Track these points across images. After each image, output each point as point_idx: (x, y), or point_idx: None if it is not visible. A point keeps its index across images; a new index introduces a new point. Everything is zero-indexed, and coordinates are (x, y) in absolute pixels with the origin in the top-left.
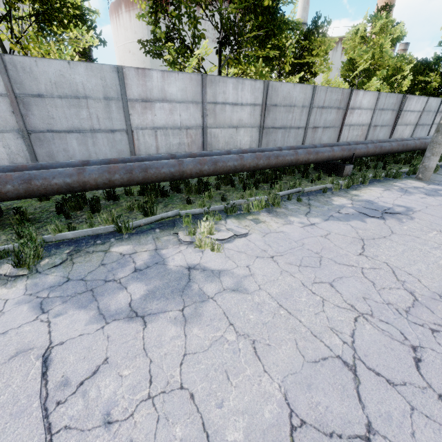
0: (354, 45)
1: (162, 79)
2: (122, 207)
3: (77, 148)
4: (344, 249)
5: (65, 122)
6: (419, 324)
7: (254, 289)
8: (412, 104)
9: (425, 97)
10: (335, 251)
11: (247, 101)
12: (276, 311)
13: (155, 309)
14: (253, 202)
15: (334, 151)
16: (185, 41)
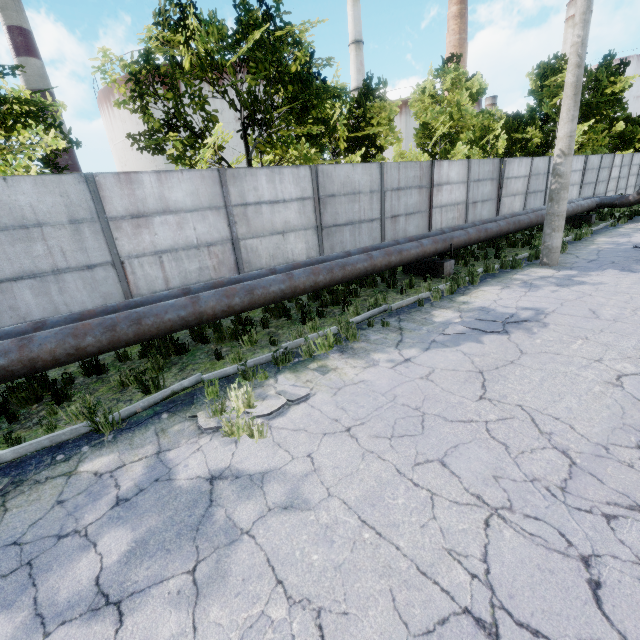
0: (425, 107)
1: (159, 182)
2: (111, 384)
3: (32, 301)
4: (456, 394)
5: (8, 266)
6: (585, 510)
7: (320, 497)
8: (514, 169)
9: (527, 158)
10: (443, 399)
11: (291, 196)
12: (357, 535)
13: (143, 579)
14: (315, 341)
15: (424, 246)
16: (192, 127)
